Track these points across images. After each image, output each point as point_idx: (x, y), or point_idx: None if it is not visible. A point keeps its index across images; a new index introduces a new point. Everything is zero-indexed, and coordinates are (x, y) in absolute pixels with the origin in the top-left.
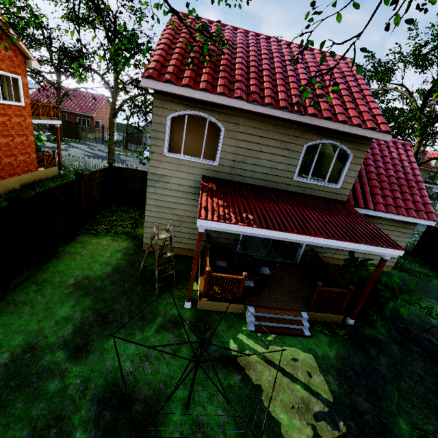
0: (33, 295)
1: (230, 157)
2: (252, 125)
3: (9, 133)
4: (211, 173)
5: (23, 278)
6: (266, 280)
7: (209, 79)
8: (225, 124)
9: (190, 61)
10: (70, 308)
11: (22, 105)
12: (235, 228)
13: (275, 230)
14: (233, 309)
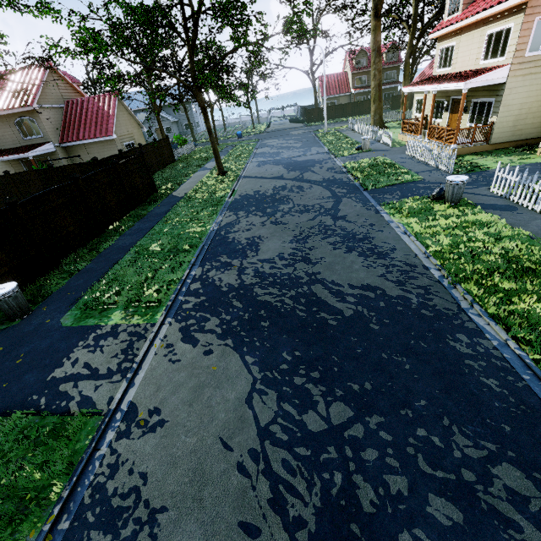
0: None
1: None
2: None
3: None
4: None
5: None
6: None
7: None
8: None
9: None
10: None
11: None
12: None
13: None
14: None
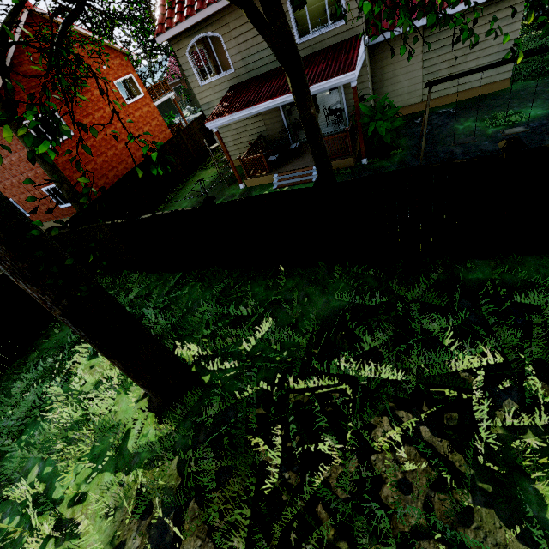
0: (174, 203)
1: (239, 58)
2: (237, 16)
3: (147, 122)
4: (234, 81)
5: (171, 198)
6: (302, 155)
7: (188, 2)
8: (219, 31)
9: (167, 3)
10: (187, 203)
11: (143, 96)
12: (225, 119)
13: (247, 108)
14: (268, 181)
